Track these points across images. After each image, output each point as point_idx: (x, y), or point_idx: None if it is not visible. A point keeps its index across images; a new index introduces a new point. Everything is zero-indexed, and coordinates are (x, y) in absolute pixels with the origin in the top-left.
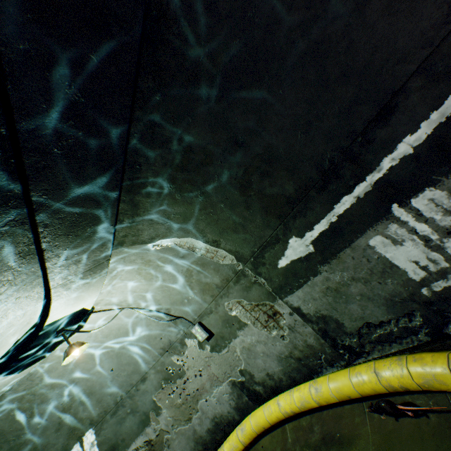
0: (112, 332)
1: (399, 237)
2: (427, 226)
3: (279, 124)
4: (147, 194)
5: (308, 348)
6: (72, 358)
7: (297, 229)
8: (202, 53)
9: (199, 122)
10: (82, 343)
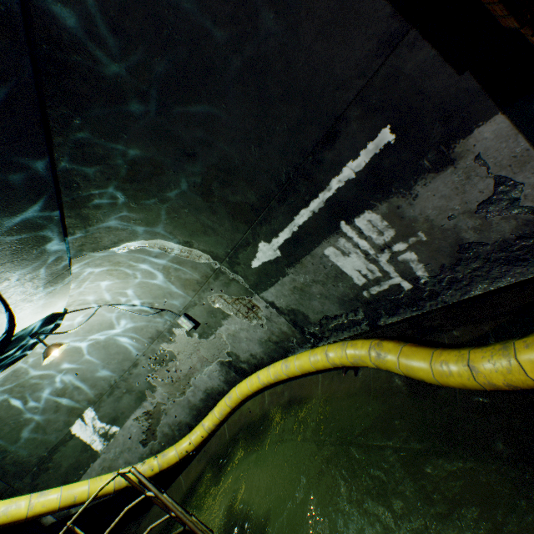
0: (94, 328)
1: (347, 250)
2: (367, 243)
3: (229, 137)
4: (96, 207)
5: (283, 334)
6: (53, 357)
7: (264, 235)
8: (119, 74)
9: (137, 137)
10: (59, 345)
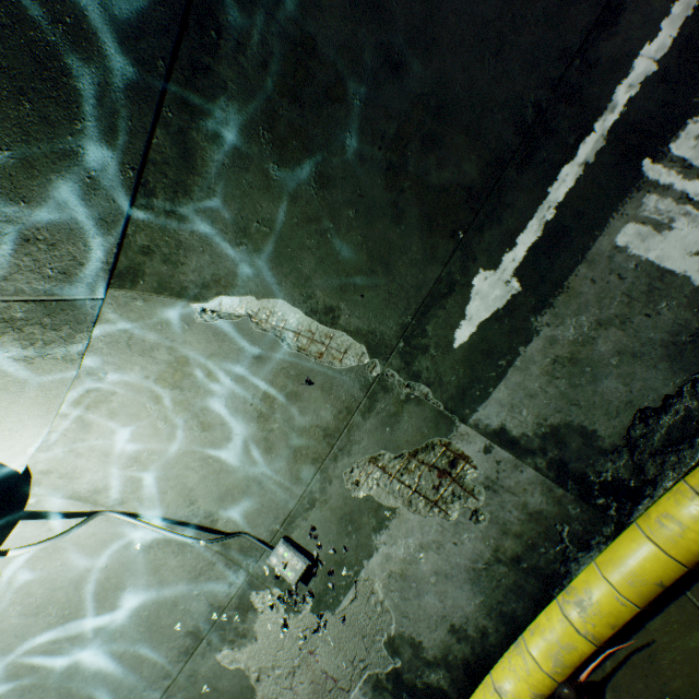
0: (55, 598)
1: (663, 217)
2: None
3: (457, 34)
4: (216, 136)
5: (532, 522)
6: None
7: (485, 253)
8: None
9: None
10: None
